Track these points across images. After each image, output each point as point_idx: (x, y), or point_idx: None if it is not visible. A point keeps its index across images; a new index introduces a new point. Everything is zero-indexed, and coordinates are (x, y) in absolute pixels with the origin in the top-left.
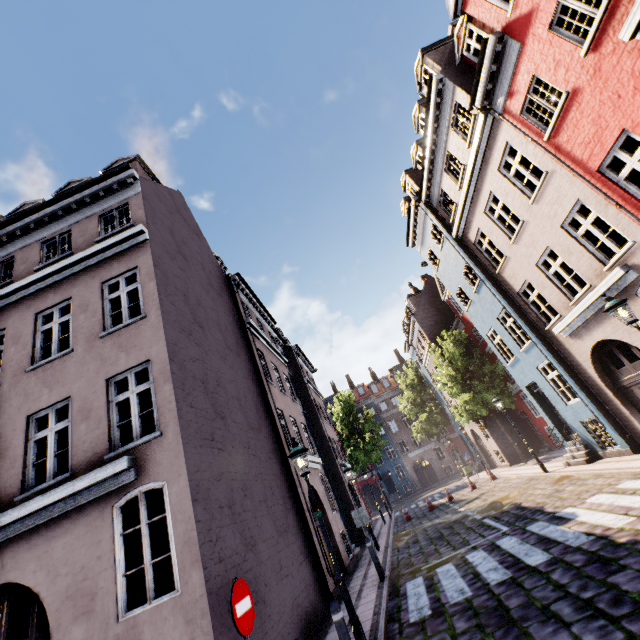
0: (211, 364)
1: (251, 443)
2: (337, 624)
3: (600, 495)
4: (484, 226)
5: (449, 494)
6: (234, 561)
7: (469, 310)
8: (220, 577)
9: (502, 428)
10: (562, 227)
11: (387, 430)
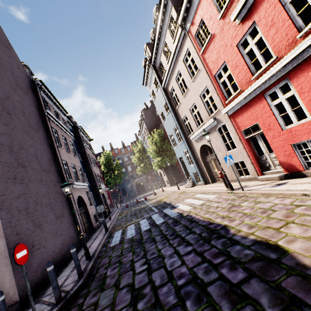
0: (16, 136)
1: (43, 178)
2: (72, 253)
3: (188, 199)
4: (174, 86)
5: (145, 197)
6: (27, 233)
7: (164, 123)
8: (17, 241)
9: (170, 172)
10: (200, 96)
11: (126, 170)
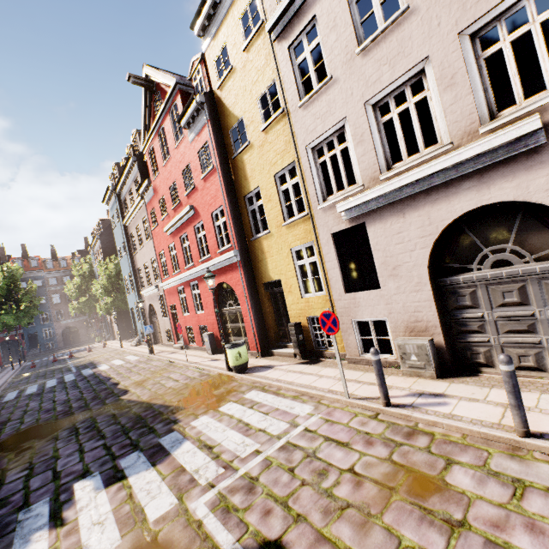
0: None
1: None
2: None
3: (117, 360)
4: (135, 233)
5: (72, 354)
6: None
7: (121, 260)
8: None
9: (123, 321)
10: (151, 260)
11: (49, 300)
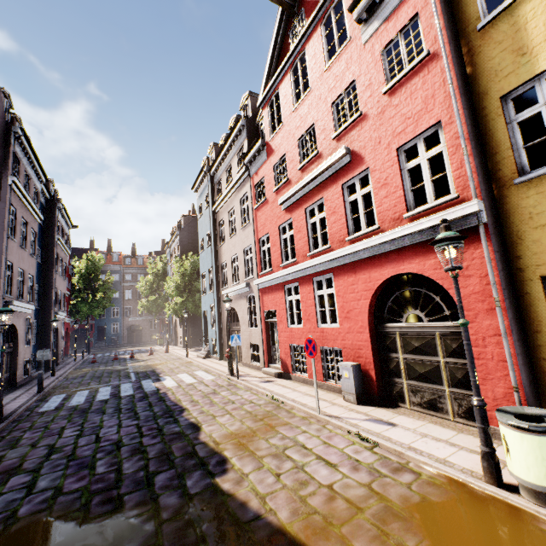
0: None
1: None
2: None
3: (185, 374)
4: (226, 219)
5: (133, 354)
6: None
7: (202, 254)
8: None
9: (190, 326)
10: (244, 250)
11: (122, 295)
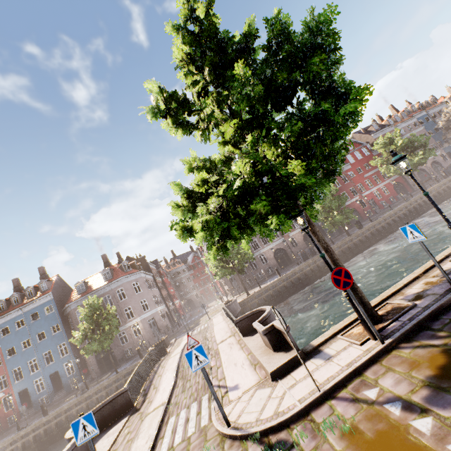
0: None
1: None
2: None
3: None
4: None
5: None
6: None
7: None
8: None
9: None
10: None
11: None
